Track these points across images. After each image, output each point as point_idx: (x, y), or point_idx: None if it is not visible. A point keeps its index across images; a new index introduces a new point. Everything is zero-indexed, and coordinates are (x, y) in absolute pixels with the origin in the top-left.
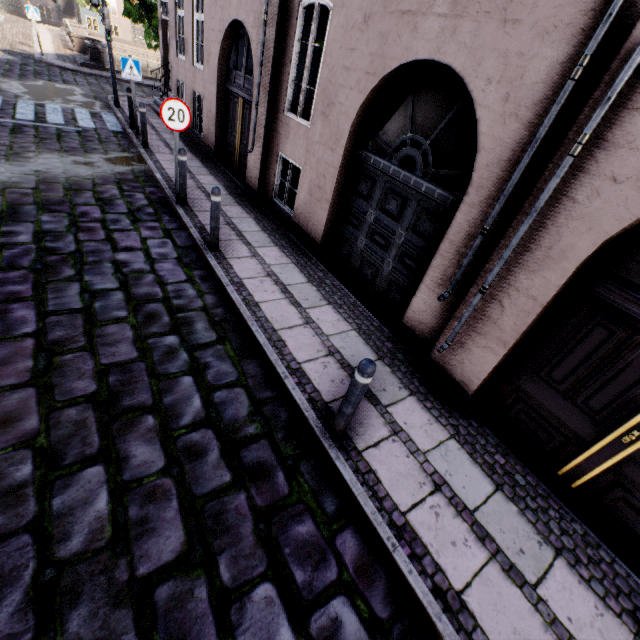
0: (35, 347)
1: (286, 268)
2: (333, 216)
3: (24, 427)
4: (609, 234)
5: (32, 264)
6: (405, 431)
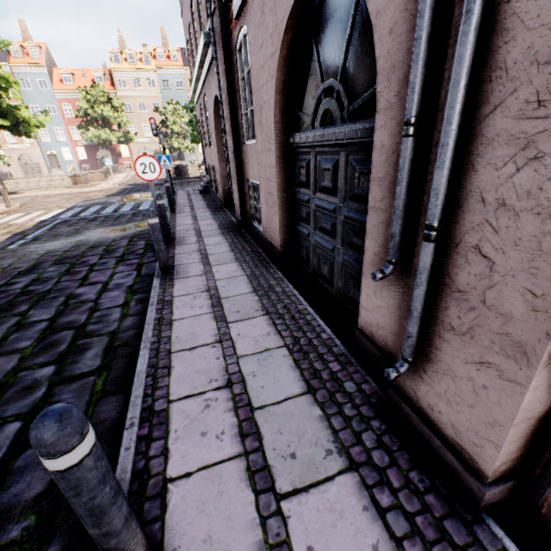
0: None
1: (234, 281)
2: (287, 218)
3: None
4: None
5: (1, 305)
6: None
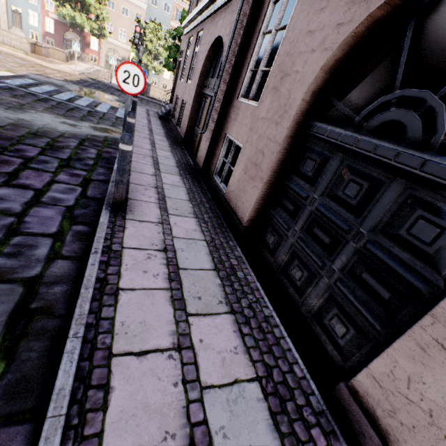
0: None
1: (193, 245)
2: (265, 197)
3: None
4: None
5: None
6: None
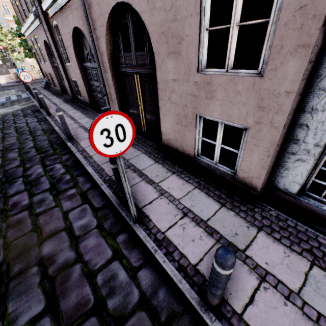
0: None
1: (76, 113)
2: (89, 91)
3: None
4: (106, 52)
5: None
6: None
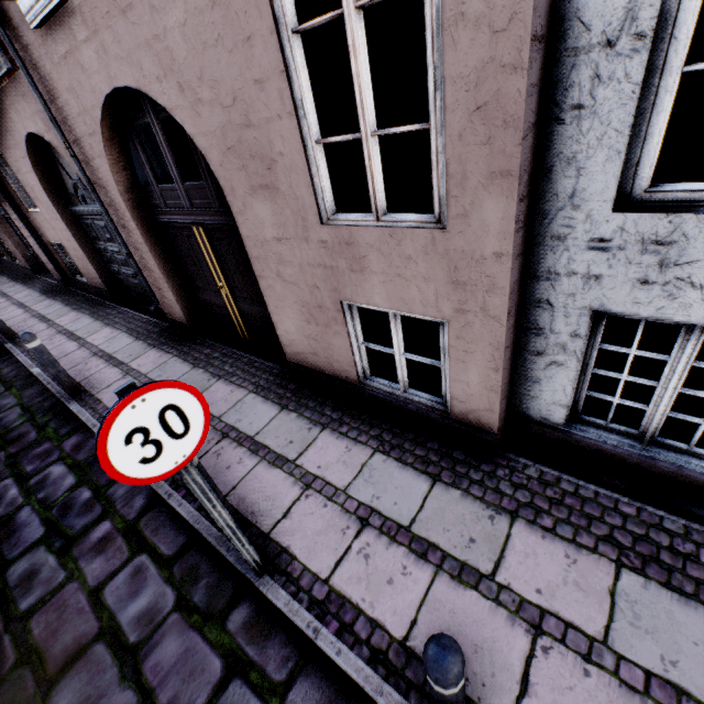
0: None
1: (78, 321)
2: (100, 264)
3: None
4: (116, 187)
5: None
6: (137, 370)
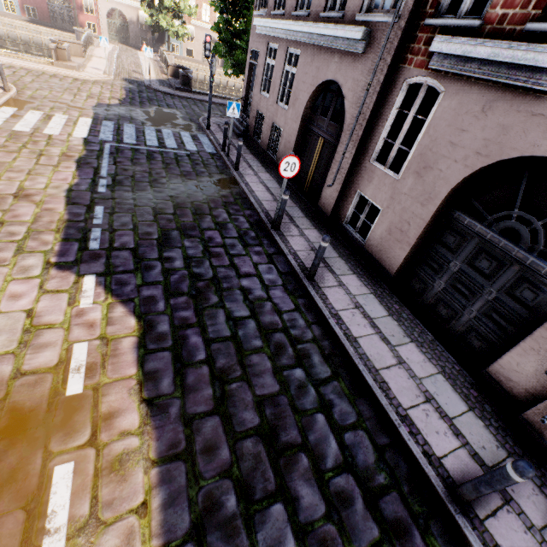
0: (210, 374)
1: (368, 299)
2: (410, 255)
3: (221, 456)
4: None
5: (189, 290)
6: (515, 500)
